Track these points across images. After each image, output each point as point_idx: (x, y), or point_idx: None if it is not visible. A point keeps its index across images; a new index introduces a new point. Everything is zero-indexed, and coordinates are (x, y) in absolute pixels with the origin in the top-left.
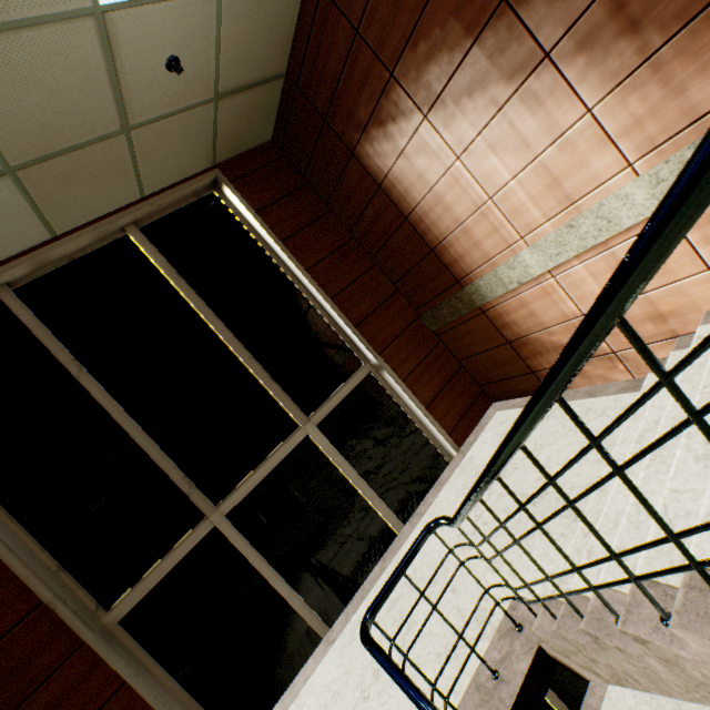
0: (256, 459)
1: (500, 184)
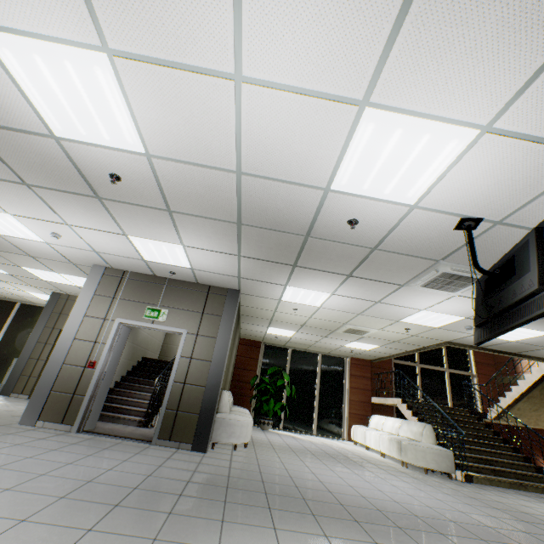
0: (431, 364)
1: None
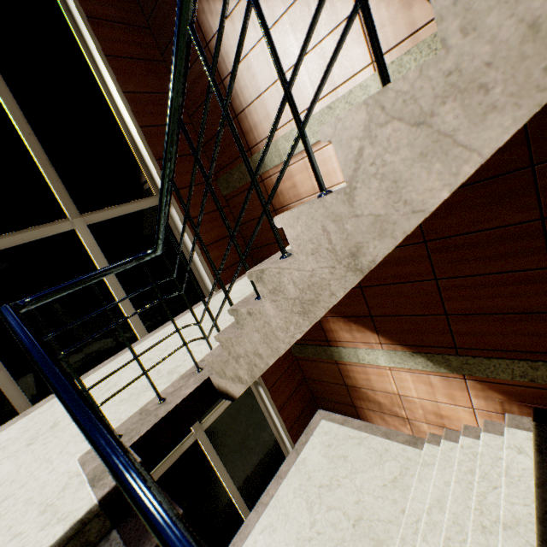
0: (2, 229)
1: (293, 62)
